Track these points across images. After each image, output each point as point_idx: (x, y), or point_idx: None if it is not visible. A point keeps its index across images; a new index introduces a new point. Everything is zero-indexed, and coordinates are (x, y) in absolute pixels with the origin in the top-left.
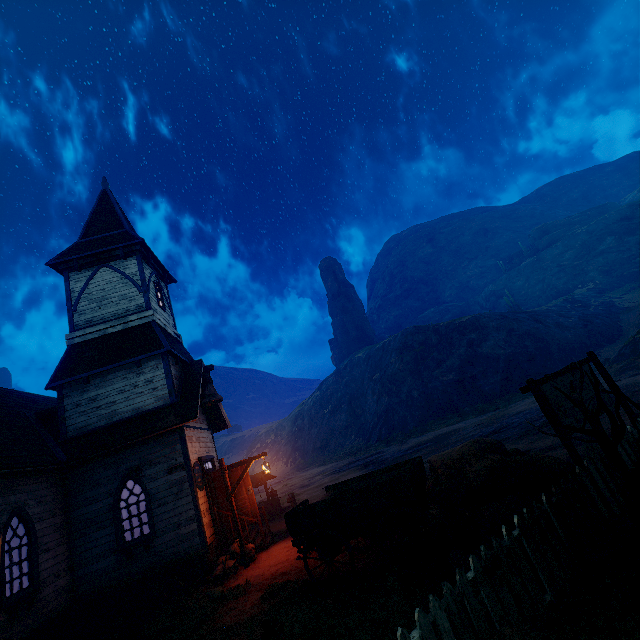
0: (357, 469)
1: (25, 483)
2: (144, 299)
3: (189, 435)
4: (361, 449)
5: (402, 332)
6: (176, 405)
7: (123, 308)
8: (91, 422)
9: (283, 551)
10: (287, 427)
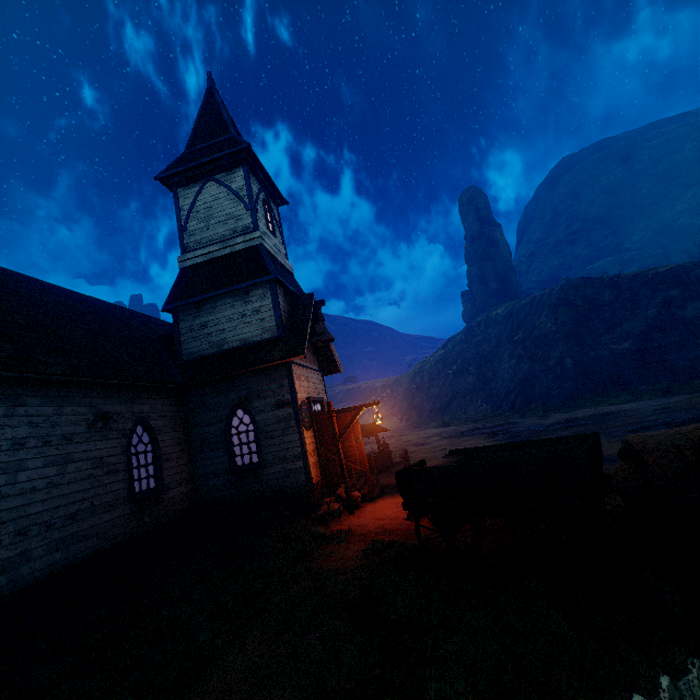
0: (482, 437)
1: (146, 397)
2: (251, 218)
3: (297, 373)
4: (488, 417)
5: (561, 285)
6: (283, 339)
7: (230, 229)
8: (203, 348)
9: (391, 507)
10: (404, 384)
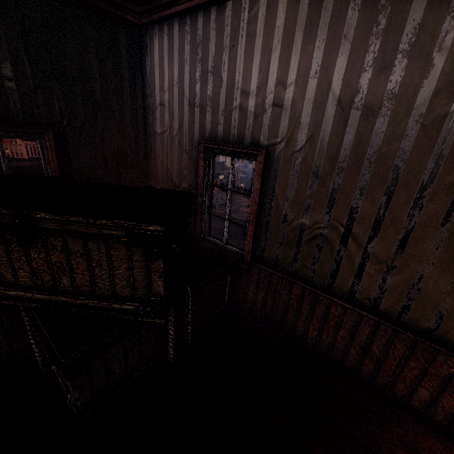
0: None
1: None
2: None
3: None
4: None
5: None
6: None
7: None
8: None
9: None
10: None
